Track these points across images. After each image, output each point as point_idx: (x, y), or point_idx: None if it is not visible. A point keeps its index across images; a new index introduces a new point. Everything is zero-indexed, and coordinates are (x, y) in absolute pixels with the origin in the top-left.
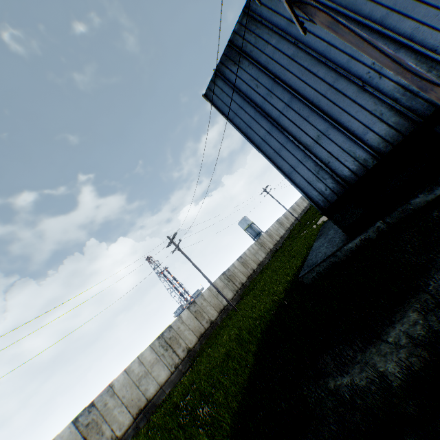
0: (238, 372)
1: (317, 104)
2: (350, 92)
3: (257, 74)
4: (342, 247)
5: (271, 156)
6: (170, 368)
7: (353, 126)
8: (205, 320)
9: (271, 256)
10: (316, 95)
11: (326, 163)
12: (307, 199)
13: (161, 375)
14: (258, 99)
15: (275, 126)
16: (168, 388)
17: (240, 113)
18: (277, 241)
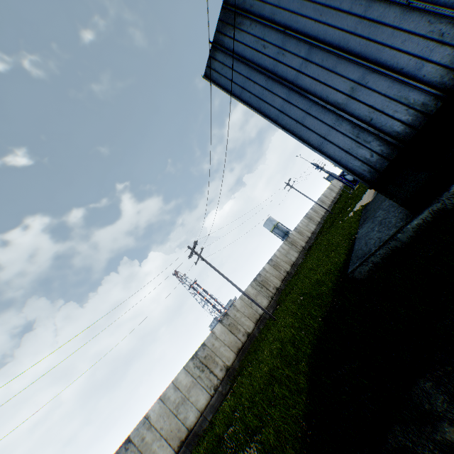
0: (288, 401)
1: (346, 47)
2: (391, 18)
3: (262, 32)
4: (404, 226)
5: (293, 129)
6: (209, 390)
7: (399, 62)
8: (241, 332)
9: (304, 255)
10: (342, 35)
11: (367, 122)
12: (347, 172)
13: (200, 400)
14: (267, 62)
15: (293, 91)
16: (209, 413)
17: (249, 86)
18: (308, 238)
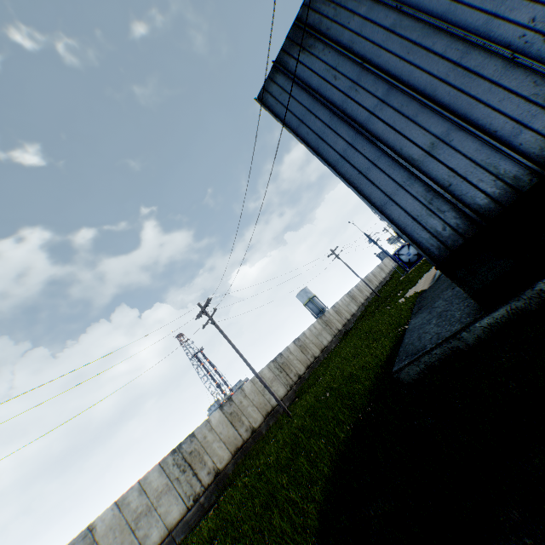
0: (288, 541)
1: (432, 95)
2: (490, 70)
3: (336, 60)
4: (472, 323)
5: (354, 180)
6: (186, 500)
7: (493, 123)
8: (244, 426)
9: (339, 340)
10: (430, 80)
11: (444, 187)
12: (411, 244)
13: (171, 512)
14: (336, 96)
15: (361, 135)
16: (180, 533)
17: (309, 120)
18: (347, 320)
